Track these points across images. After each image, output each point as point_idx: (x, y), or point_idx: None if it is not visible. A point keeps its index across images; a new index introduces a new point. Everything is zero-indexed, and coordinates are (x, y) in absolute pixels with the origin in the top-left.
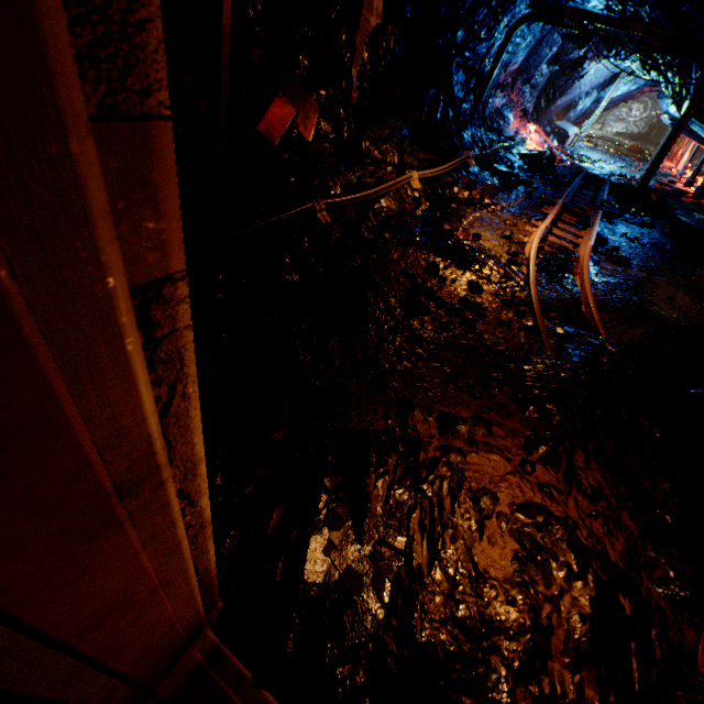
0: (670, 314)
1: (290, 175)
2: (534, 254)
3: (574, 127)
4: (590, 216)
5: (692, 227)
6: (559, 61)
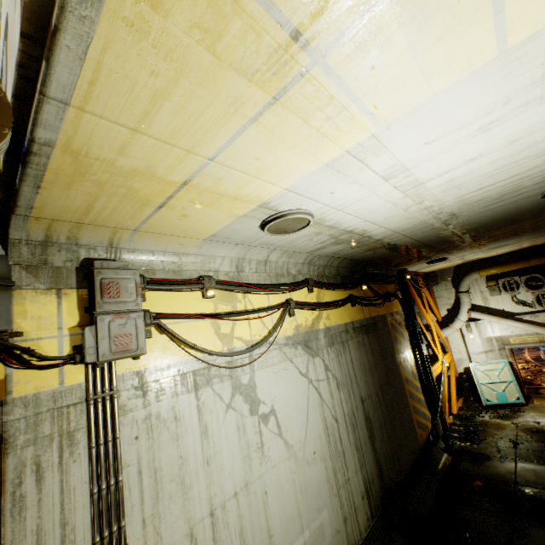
0: None
1: None
2: (529, 358)
3: None
4: (538, 347)
5: None
6: None
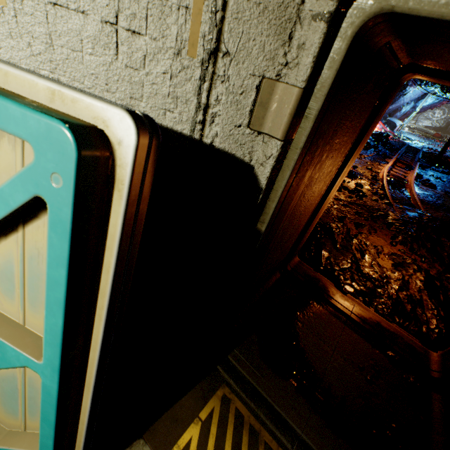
0: None
1: None
2: (385, 176)
3: (399, 121)
4: (412, 165)
5: None
6: None
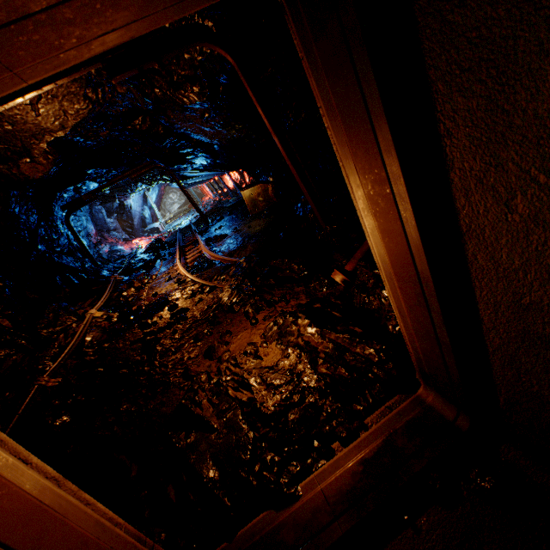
0: (254, 231)
1: (3, 393)
2: (184, 271)
3: (155, 223)
4: (197, 238)
5: (234, 204)
6: (112, 212)
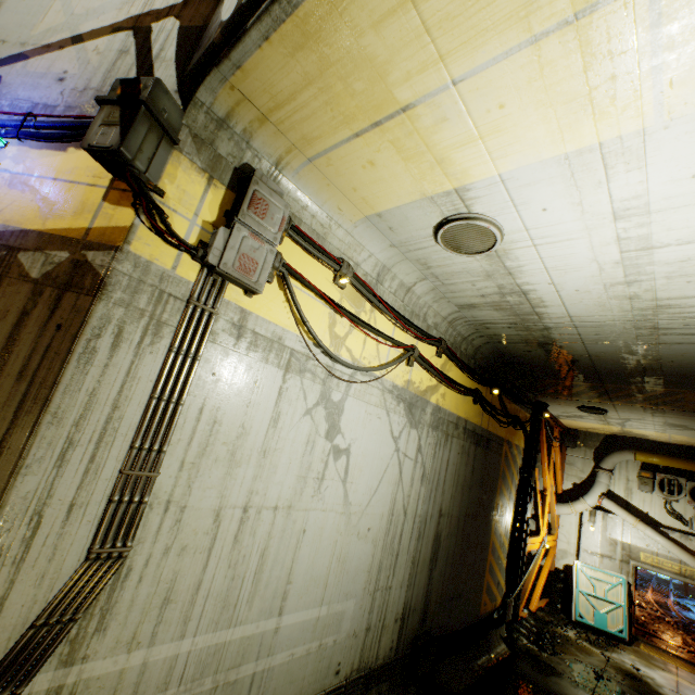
0: None
1: None
2: (651, 598)
3: None
4: (668, 594)
5: None
6: None
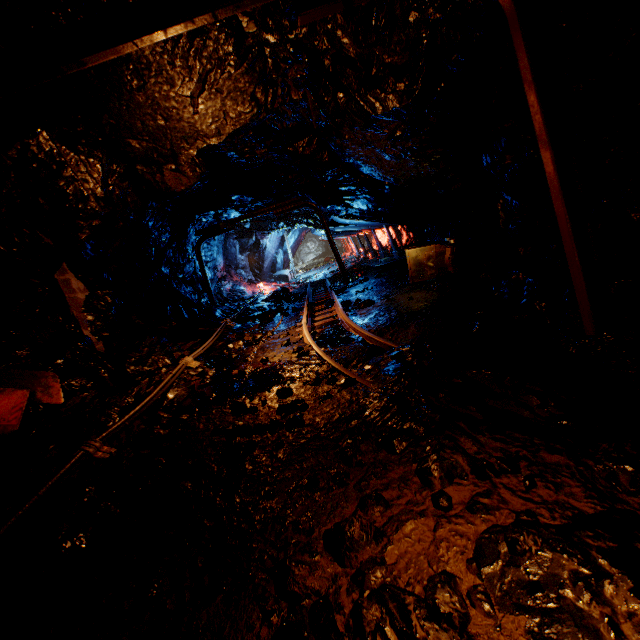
0: (418, 305)
1: (48, 444)
2: (310, 339)
3: (286, 270)
4: (330, 298)
5: (385, 265)
6: (245, 249)
